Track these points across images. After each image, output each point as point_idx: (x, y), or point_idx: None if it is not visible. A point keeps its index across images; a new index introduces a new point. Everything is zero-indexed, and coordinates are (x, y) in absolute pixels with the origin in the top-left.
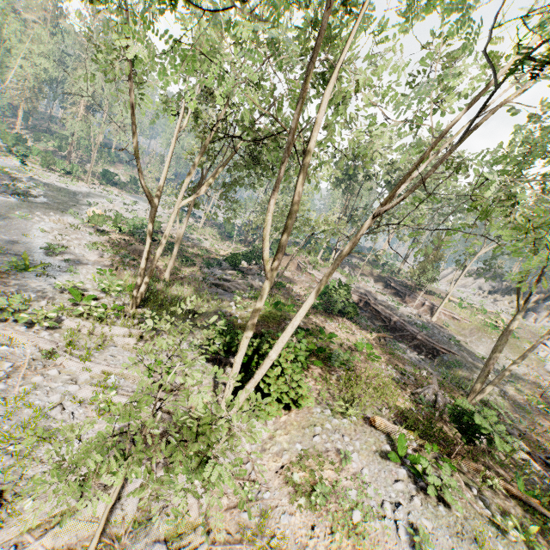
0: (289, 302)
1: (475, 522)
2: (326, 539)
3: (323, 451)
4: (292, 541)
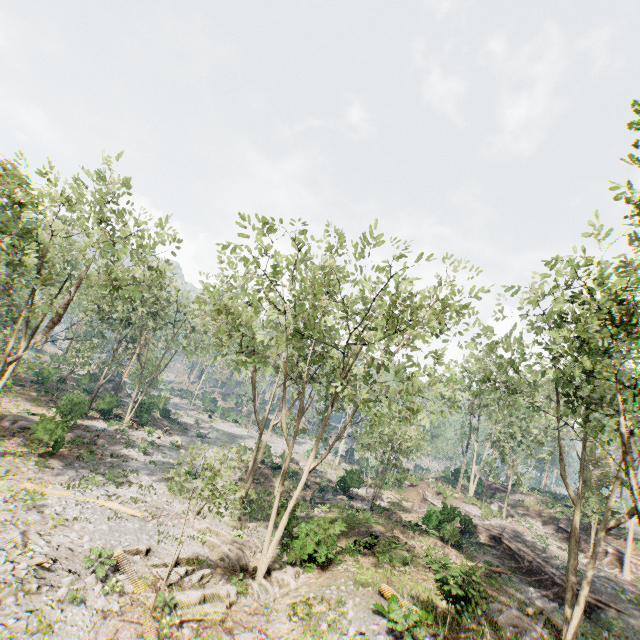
0: (380, 519)
1: None
2: (296, 634)
3: (328, 598)
4: (276, 633)
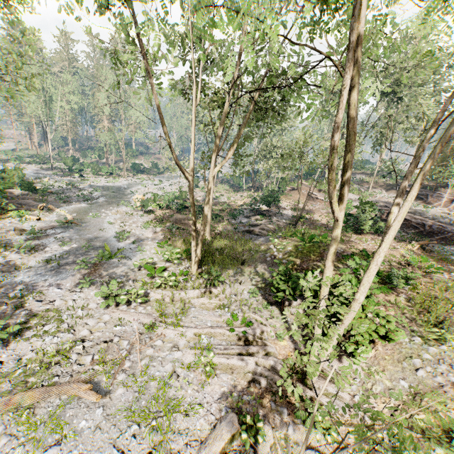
0: (318, 232)
1: None
2: None
3: (436, 387)
4: None
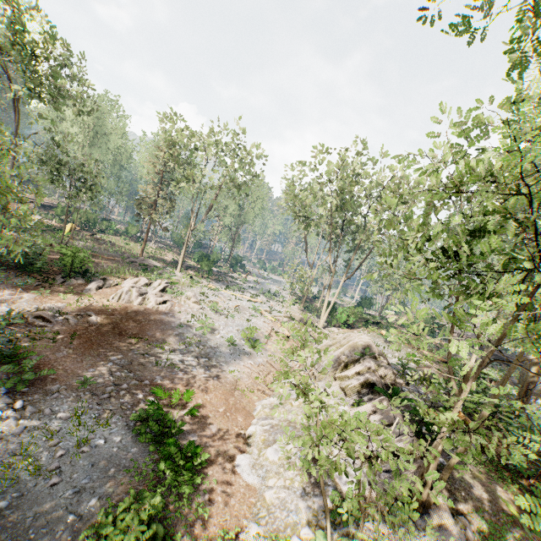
0: (383, 321)
1: (402, 349)
2: None
3: None
4: None
